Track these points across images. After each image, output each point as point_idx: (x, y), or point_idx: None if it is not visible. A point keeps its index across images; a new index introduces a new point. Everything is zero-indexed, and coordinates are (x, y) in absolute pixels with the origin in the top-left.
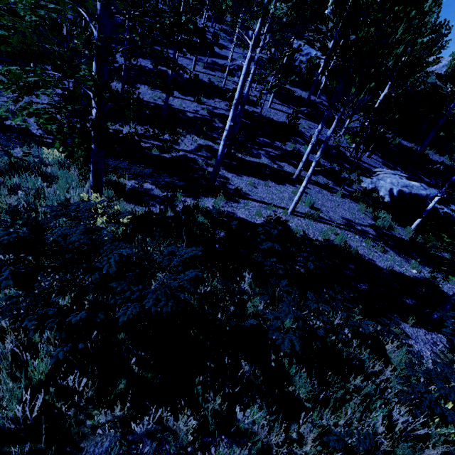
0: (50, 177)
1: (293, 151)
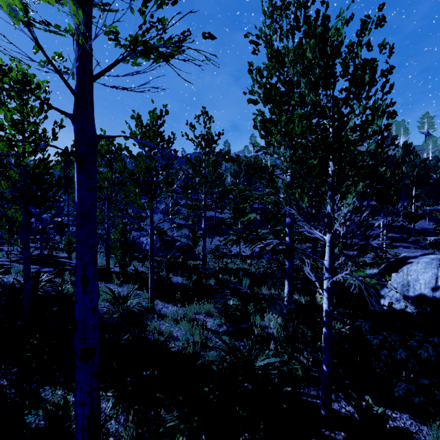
0: None
1: (373, 234)
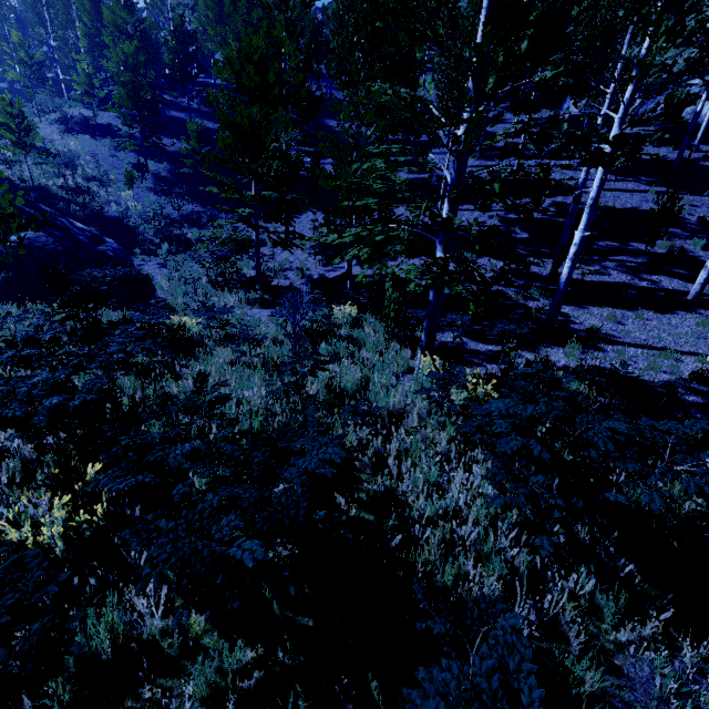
0: (351, 340)
1: (670, 253)
